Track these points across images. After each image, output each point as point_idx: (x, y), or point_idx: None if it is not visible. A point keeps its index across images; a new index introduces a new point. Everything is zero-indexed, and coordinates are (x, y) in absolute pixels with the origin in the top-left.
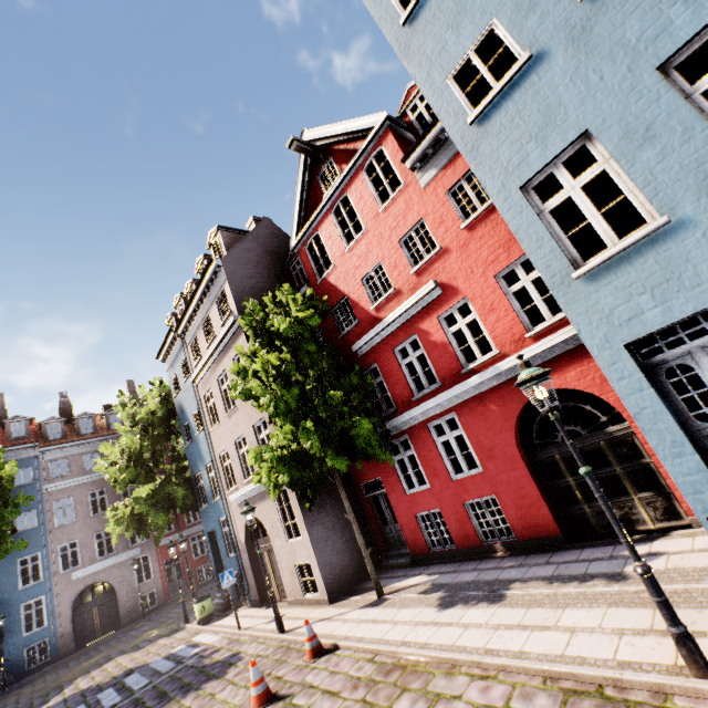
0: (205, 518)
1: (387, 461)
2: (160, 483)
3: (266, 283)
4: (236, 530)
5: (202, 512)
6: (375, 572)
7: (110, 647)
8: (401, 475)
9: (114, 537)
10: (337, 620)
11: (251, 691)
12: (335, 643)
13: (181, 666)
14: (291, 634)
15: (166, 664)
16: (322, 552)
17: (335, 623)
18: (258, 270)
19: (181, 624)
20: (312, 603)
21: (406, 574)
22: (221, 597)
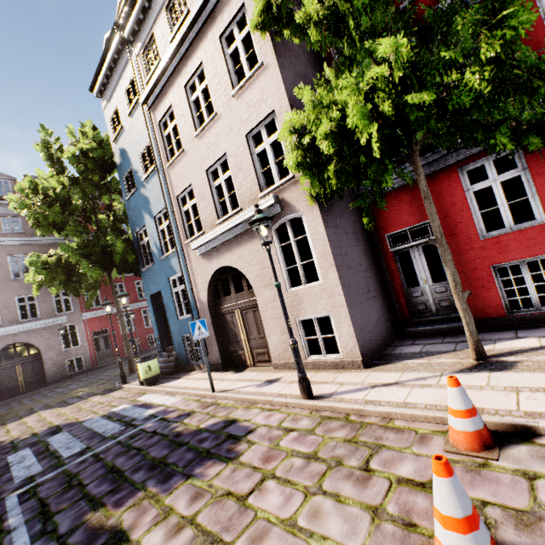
0: (147, 280)
1: (454, 195)
2: (94, 235)
3: None
4: (194, 287)
5: (145, 274)
6: (473, 325)
7: (33, 401)
8: (476, 212)
9: (35, 287)
10: (429, 386)
11: (450, 543)
12: (523, 423)
13: (135, 431)
14: (336, 401)
15: (108, 425)
16: (352, 302)
17: (433, 390)
18: None
19: (117, 384)
20: (324, 367)
21: (481, 339)
22: (165, 362)
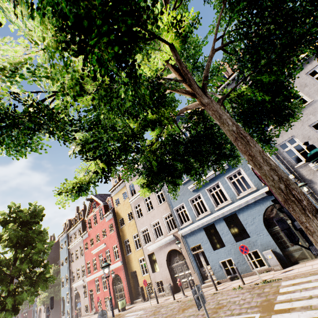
0: (34, 306)
1: None
2: None
3: (55, 255)
4: (38, 310)
5: (34, 304)
6: None
7: None
8: None
9: None
10: None
11: None
12: None
13: None
14: None
15: None
16: None
17: None
18: (54, 252)
19: None
20: None
21: None
22: None
